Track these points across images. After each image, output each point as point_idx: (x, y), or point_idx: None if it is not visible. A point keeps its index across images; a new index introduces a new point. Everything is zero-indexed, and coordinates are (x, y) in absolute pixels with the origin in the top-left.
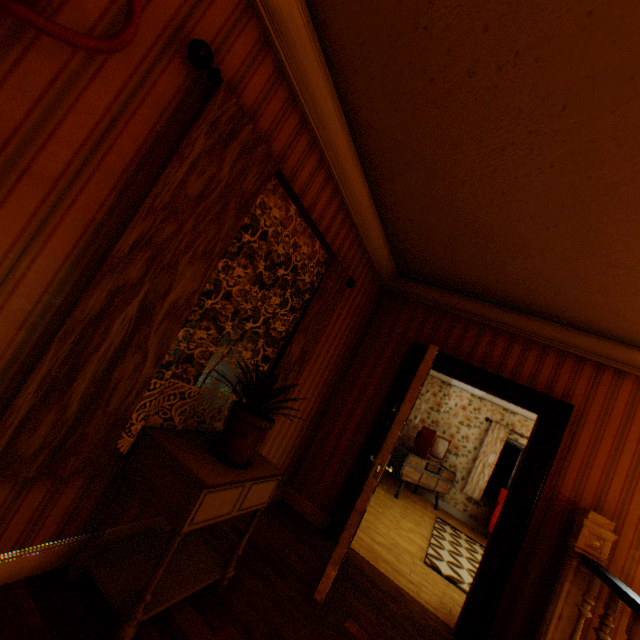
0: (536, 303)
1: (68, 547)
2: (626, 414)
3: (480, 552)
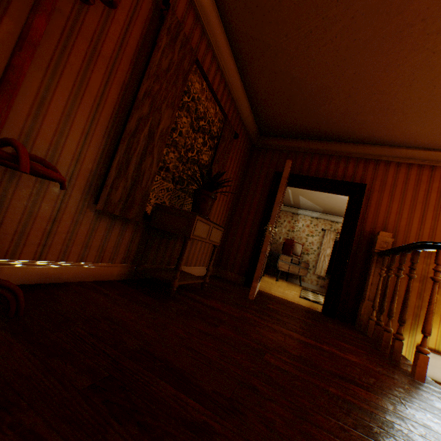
0: (340, 132)
1: (129, 269)
2: (393, 183)
3: None
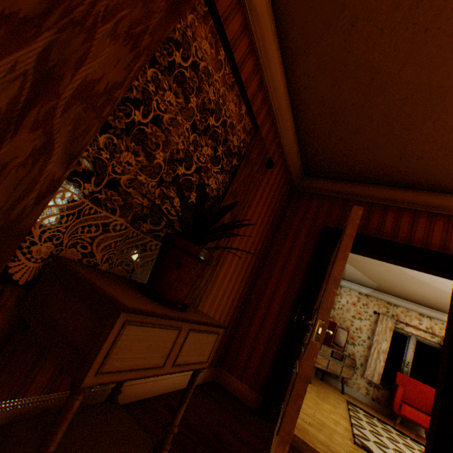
0: (439, 175)
1: None
2: None
3: (393, 432)
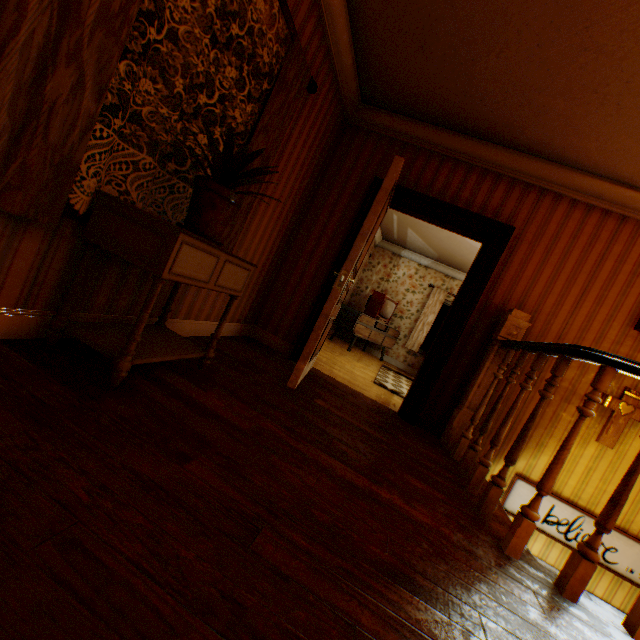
0: (499, 124)
1: (39, 320)
2: (556, 234)
3: None
